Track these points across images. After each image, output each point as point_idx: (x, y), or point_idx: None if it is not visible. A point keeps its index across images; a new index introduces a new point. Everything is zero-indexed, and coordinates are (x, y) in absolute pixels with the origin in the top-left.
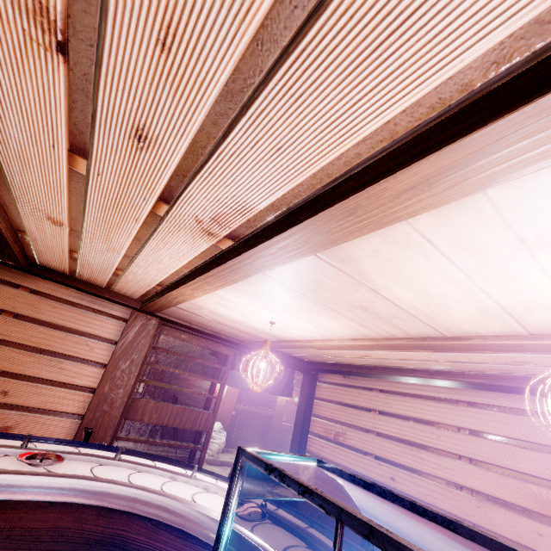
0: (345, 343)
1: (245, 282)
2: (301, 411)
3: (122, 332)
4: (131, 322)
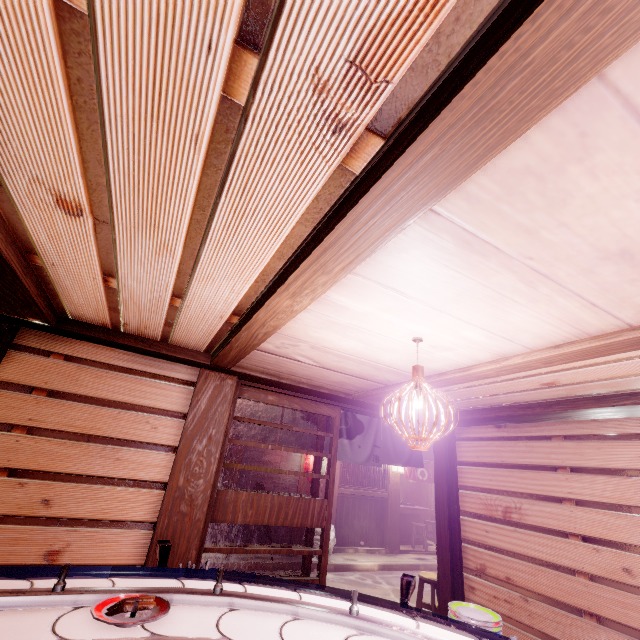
0: (539, 357)
1: (389, 253)
2: (442, 483)
3: (191, 400)
4: (200, 385)
